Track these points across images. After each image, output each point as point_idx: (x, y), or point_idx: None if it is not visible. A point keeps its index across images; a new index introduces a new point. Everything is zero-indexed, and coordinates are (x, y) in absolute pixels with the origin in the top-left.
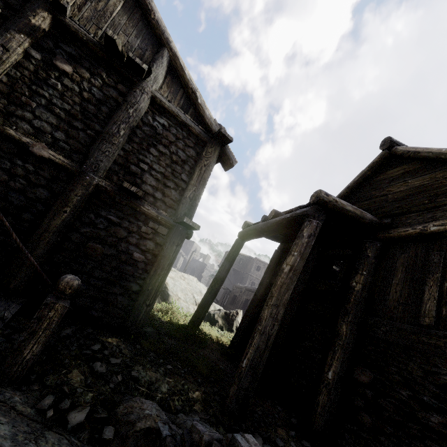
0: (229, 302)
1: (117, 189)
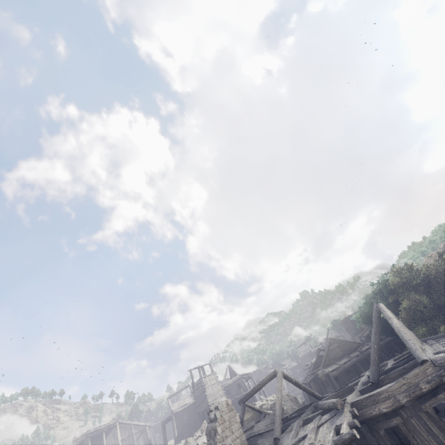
0: None
1: None
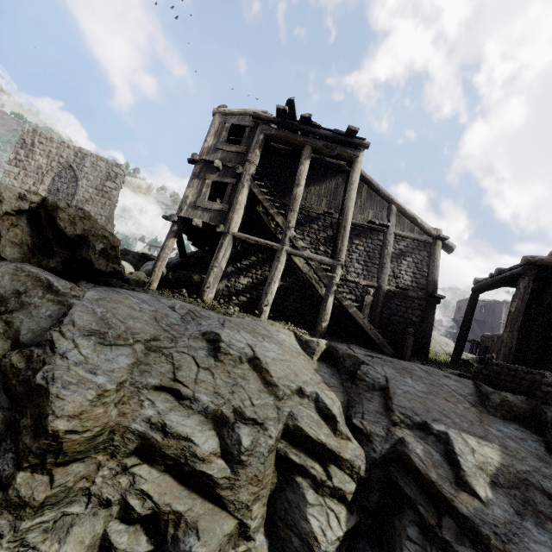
0: (481, 354)
1: (394, 288)
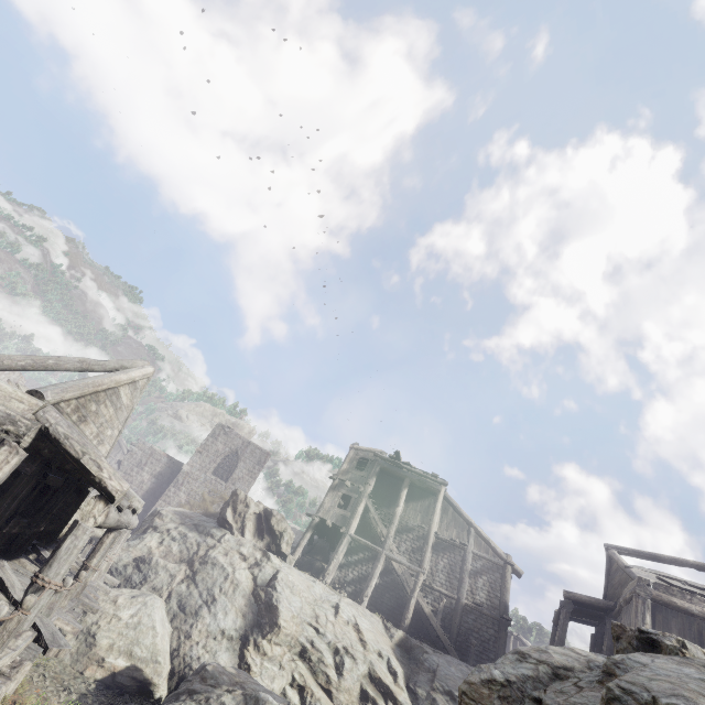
0: None
1: (471, 603)
